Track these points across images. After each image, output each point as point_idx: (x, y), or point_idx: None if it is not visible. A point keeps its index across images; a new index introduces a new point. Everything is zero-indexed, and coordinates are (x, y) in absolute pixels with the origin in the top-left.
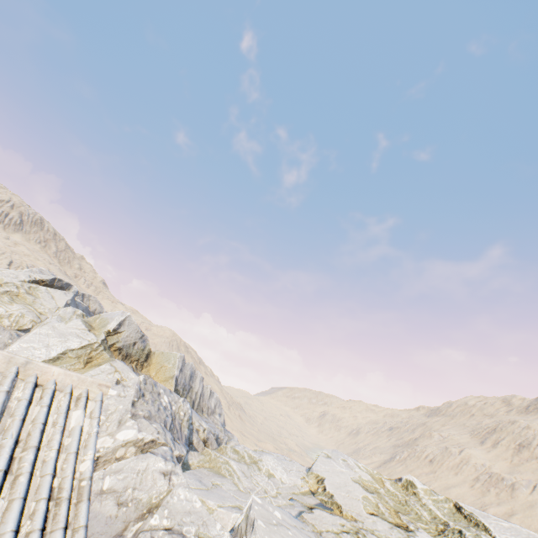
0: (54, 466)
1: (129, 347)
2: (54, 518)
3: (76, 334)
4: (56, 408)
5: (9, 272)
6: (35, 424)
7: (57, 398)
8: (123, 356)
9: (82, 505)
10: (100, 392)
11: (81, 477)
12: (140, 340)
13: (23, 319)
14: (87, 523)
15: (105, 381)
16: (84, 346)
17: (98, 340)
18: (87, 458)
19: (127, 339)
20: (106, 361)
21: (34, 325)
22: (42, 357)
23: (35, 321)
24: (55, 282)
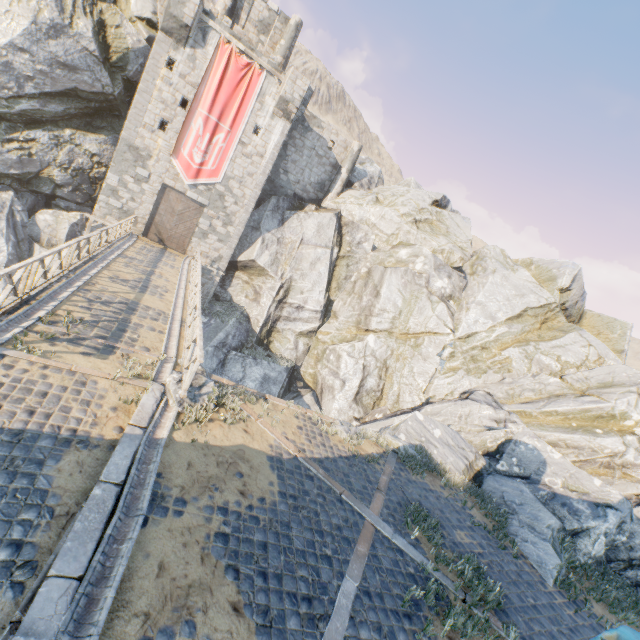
0: None
1: (571, 307)
2: None
3: (529, 289)
4: None
5: (415, 193)
6: None
7: None
8: (564, 316)
9: None
10: None
11: None
12: (580, 298)
13: (452, 255)
14: None
15: (619, 370)
16: (542, 306)
17: (555, 299)
18: None
19: (572, 297)
20: (567, 327)
21: (462, 264)
22: (508, 313)
23: (464, 259)
24: (441, 200)
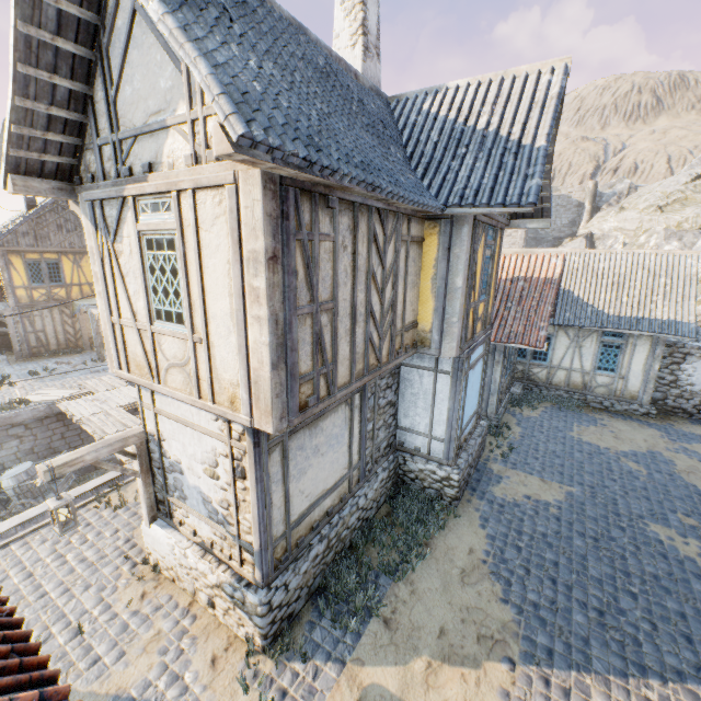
0: (683, 271)
1: None
2: (686, 279)
3: None
4: (681, 260)
5: (668, 182)
6: (676, 263)
7: (681, 258)
8: None
9: (694, 277)
10: (696, 254)
11: (693, 273)
12: None
13: (698, 218)
14: (695, 280)
15: None
16: None
17: None
18: (694, 269)
19: None
20: None
21: None
22: None
23: None
24: None
